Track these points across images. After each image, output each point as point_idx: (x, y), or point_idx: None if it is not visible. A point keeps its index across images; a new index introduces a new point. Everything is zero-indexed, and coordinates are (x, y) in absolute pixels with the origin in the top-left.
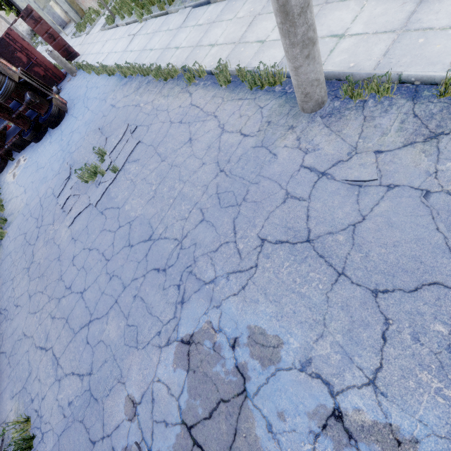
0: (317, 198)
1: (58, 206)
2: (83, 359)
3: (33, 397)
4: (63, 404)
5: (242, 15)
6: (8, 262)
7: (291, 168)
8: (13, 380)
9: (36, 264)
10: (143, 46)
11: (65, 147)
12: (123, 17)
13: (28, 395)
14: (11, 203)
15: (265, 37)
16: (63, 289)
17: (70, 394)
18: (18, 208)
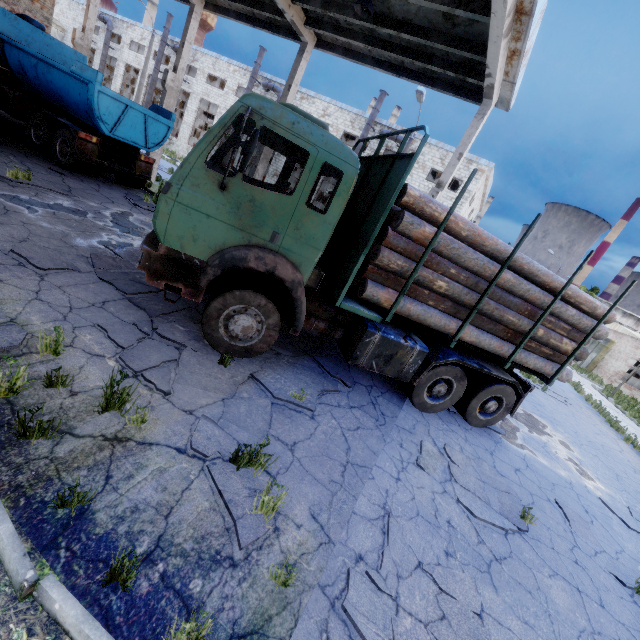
0: (637, 484)
1: None
2: None
3: None
4: None
5: None
6: None
7: (638, 478)
8: None
9: None
10: (614, 415)
11: None
12: (617, 403)
13: None
14: None
15: None
16: None
17: None
18: None
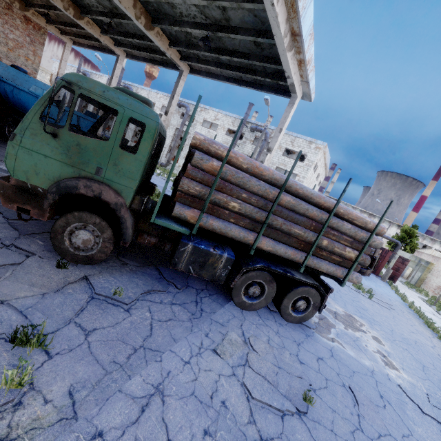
0: None
1: None
2: None
3: None
4: None
5: None
6: None
7: None
8: None
9: None
10: (433, 319)
11: None
12: (439, 310)
13: None
14: None
15: None
16: None
17: None
18: None
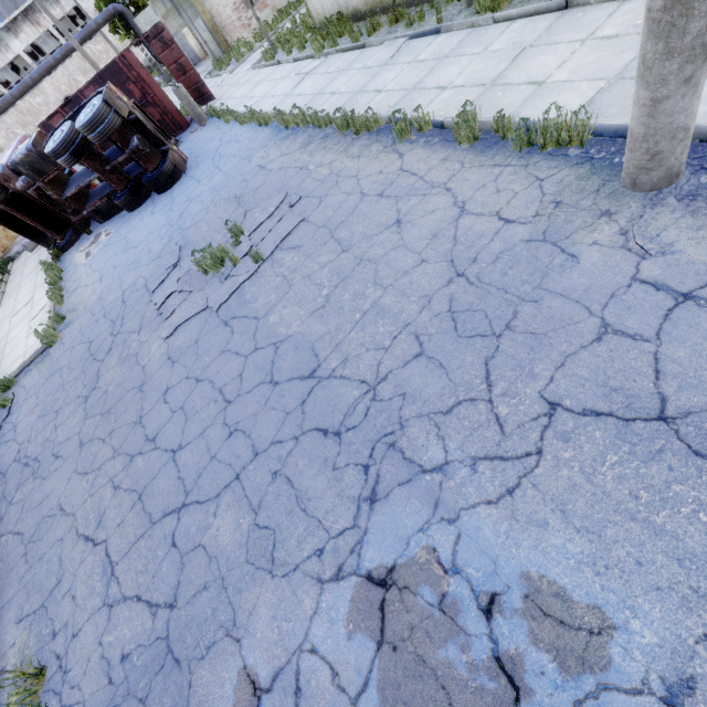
0: (677, 339)
1: (151, 306)
2: (162, 575)
3: (57, 628)
4: (112, 656)
5: (498, 47)
6: (55, 383)
7: (611, 280)
8: (27, 587)
9: (101, 392)
10: (320, 88)
11: (175, 221)
12: (290, 51)
13: (49, 623)
14: (76, 294)
15: (544, 77)
16: (142, 441)
17: (127, 639)
18: (86, 302)
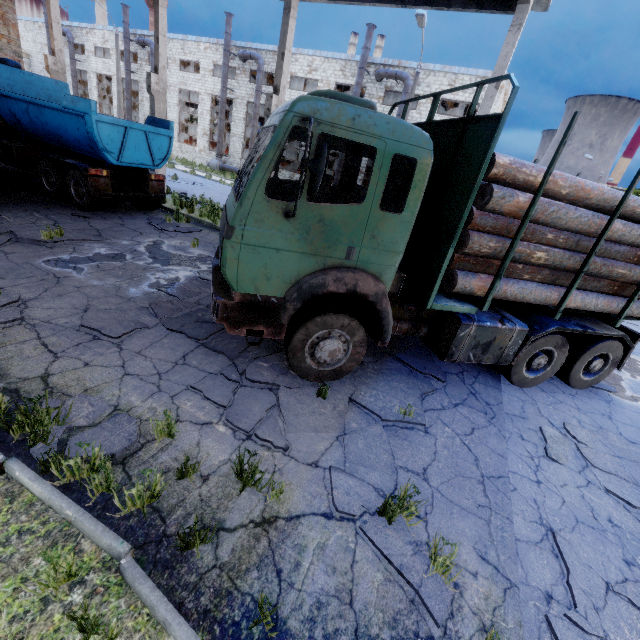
0: None
1: None
2: None
3: None
4: None
5: None
6: None
7: None
8: None
9: None
10: None
11: None
12: None
13: None
14: None
15: None
16: None
17: None
18: None
